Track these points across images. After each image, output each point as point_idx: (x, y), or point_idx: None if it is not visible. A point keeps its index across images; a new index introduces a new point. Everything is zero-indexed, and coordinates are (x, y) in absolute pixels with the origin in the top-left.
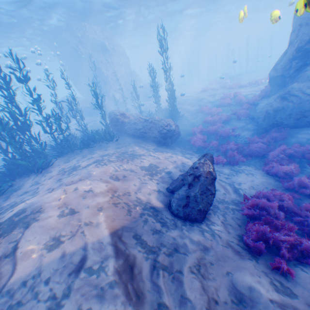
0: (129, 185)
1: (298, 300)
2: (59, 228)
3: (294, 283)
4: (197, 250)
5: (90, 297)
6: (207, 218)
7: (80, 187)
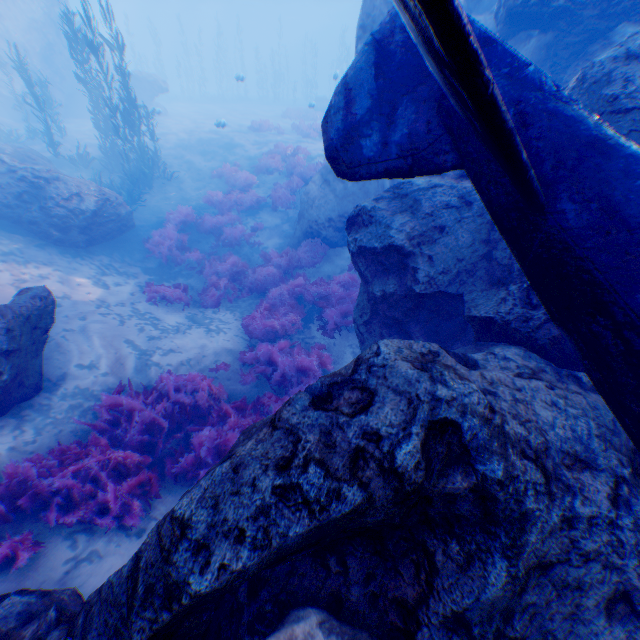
0: None
1: None
2: None
3: (4, 582)
4: None
5: None
6: None
7: None
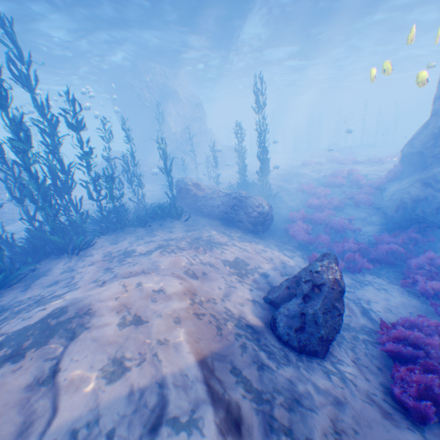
0: (211, 287)
1: None
2: (121, 345)
3: None
4: (329, 405)
5: None
6: (330, 351)
7: (145, 283)
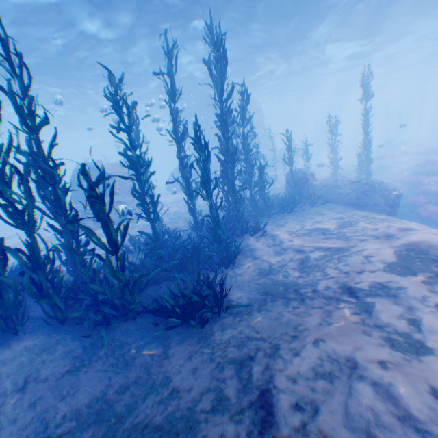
0: None
1: None
2: None
3: None
4: None
5: None
6: None
7: None
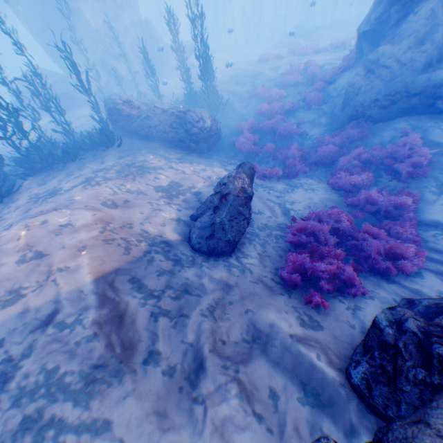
0: (132, 213)
1: (321, 331)
2: (19, 279)
3: (324, 315)
4: (216, 289)
5: (59, 355)
6: (240, 250)
7: (52, 221)
